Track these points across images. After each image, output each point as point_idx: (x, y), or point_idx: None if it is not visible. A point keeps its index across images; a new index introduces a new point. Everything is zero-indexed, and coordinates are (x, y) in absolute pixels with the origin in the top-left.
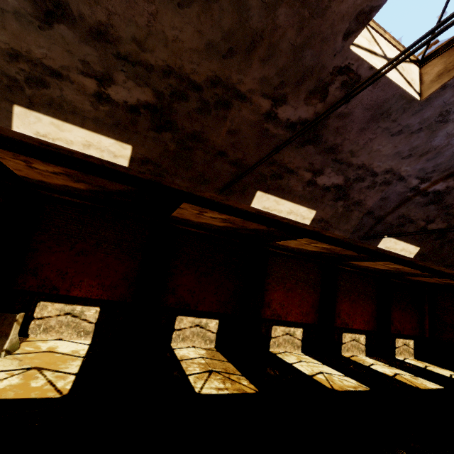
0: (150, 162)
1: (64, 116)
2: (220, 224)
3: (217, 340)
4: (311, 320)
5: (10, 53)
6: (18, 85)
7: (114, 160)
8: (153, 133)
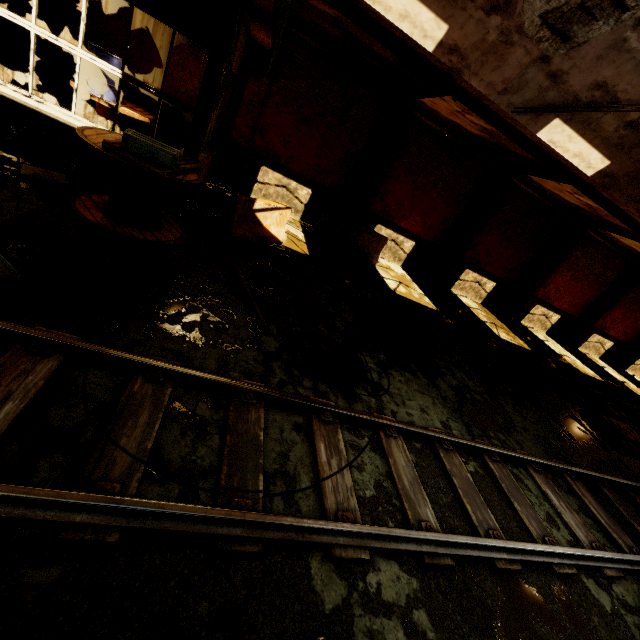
0: (611, 176)
1: (583, 132)
2: (573, 202)
3: (485, 299)
4: (574, 313)
5: (599, 84)
6: (575, 104)
7: (584, 170)
8: (639, 157)
